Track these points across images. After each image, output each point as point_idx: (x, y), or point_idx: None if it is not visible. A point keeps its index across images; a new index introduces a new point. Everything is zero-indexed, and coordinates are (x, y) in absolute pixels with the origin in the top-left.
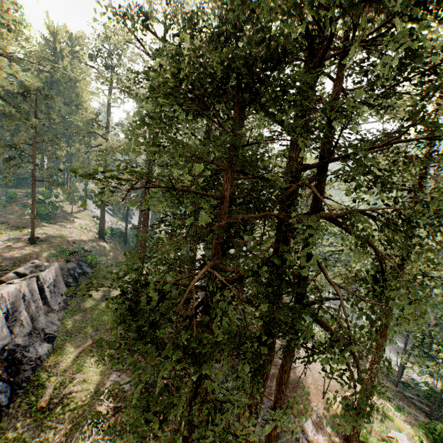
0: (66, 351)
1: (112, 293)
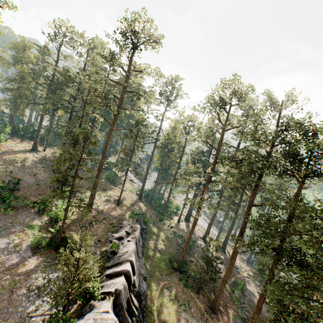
0: (153, 289)
1: (158, 246)
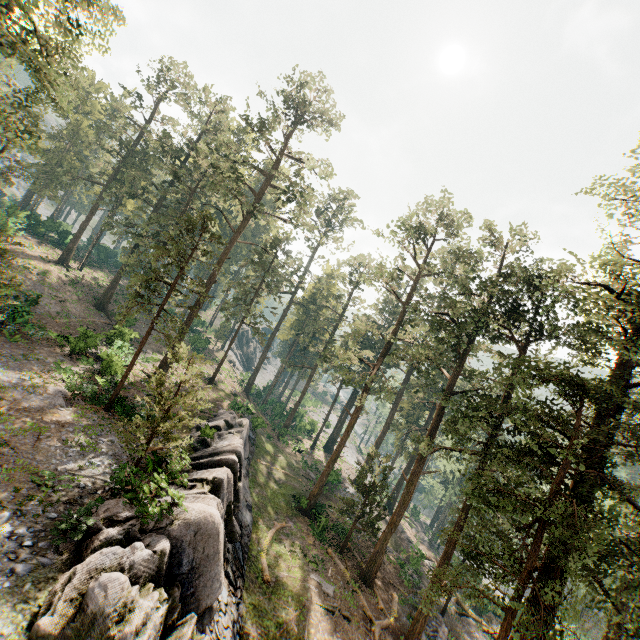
0: (262, 528)
1: (274, 472)
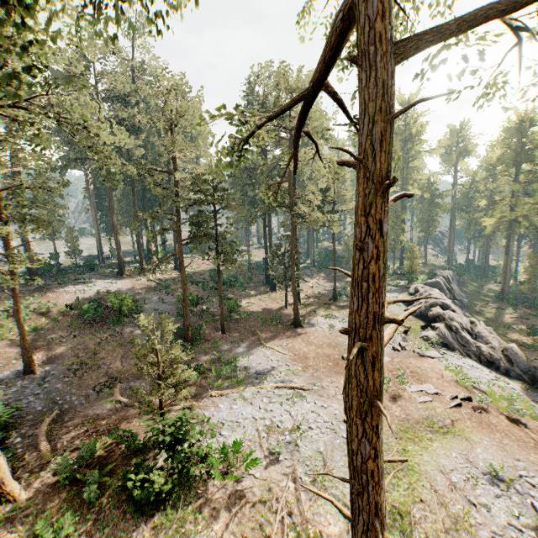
0: (474, 304)
1: (480, 291)
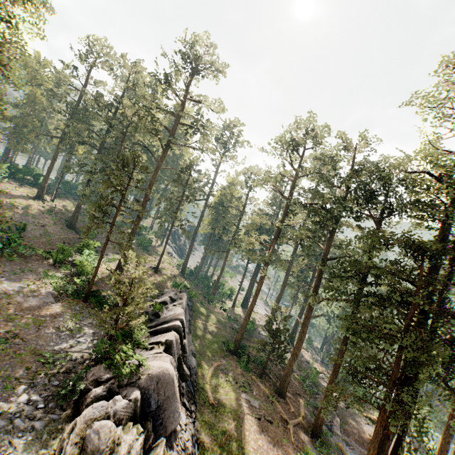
0: (204, 367)
1: (208, 327)
